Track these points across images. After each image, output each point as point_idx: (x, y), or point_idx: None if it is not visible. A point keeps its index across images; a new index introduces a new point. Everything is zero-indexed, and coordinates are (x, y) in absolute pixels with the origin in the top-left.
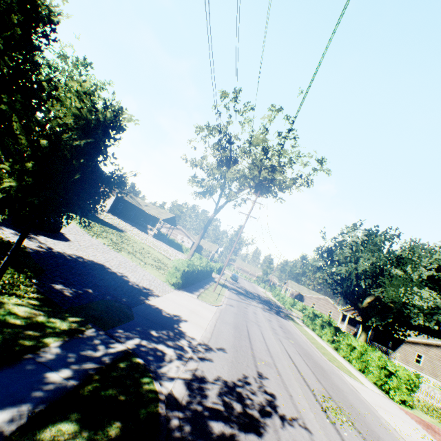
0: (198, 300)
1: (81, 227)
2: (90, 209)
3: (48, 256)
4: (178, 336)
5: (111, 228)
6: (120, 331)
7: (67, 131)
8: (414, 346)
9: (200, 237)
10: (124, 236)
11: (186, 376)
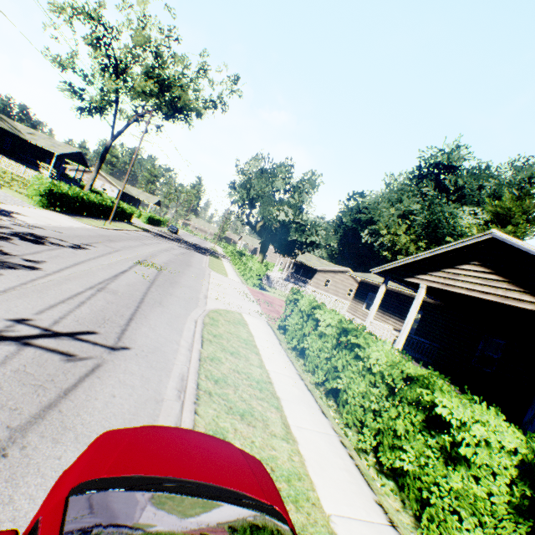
0: (71, 219)
1: None
2: None
3: None
4: (1, 215)
5: None
6: None
7: None
8: (325, 274)
9: (97, 169)
10: None
11: None
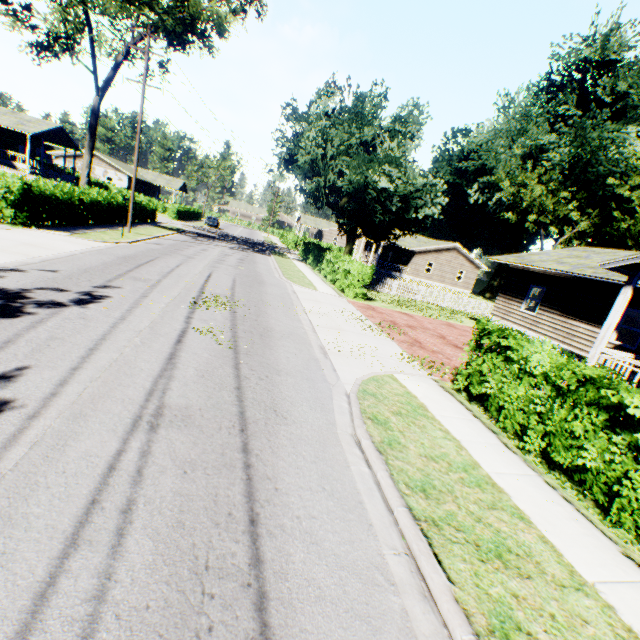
0: (70, 237)
1: None
2: None
3: None
4: None
5: None
6: None
7: None
8: (426, 256)
9: (89, 149)
10: None
11: None
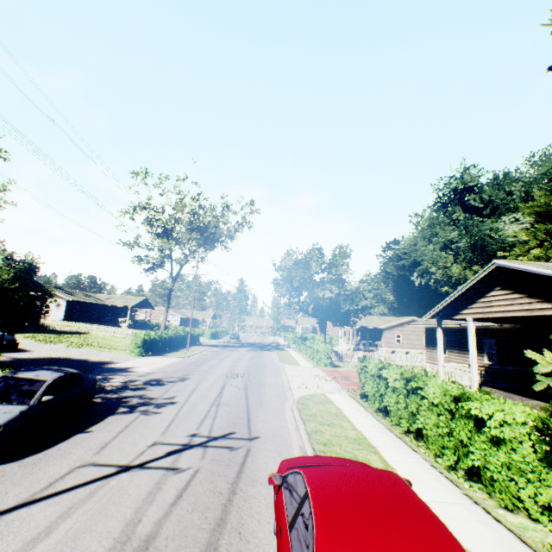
0: (163, 358)
1: (37, 341)
2: (36, 317)
3: (18, 361)
4: (127, 372)
5: (71, 334)
6: None
7: (5, 281)
8: (392, 330)
9: (167, 309)
10: (87, 336)
11: (124, 381)
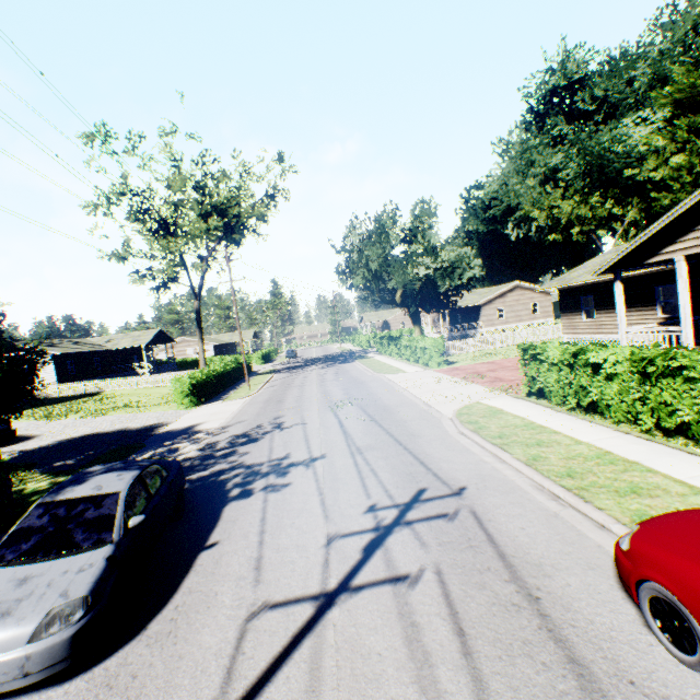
0: (224, 402)
1: (38, 420)
2: (32, 391)
3: (28, 455)
4: (194, 434)
5: (80, 398)
6: (135, 455)
7: None
8: (492, 305)
9: (201, 338)
10: (104, 397)
11: (200, 447)
